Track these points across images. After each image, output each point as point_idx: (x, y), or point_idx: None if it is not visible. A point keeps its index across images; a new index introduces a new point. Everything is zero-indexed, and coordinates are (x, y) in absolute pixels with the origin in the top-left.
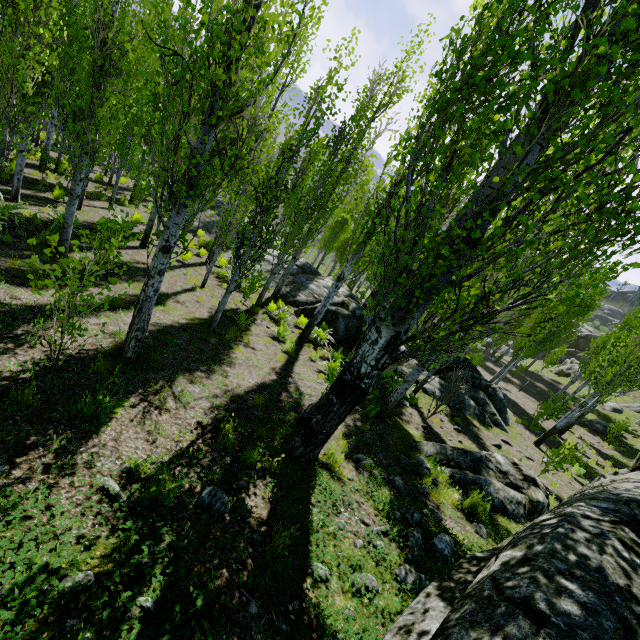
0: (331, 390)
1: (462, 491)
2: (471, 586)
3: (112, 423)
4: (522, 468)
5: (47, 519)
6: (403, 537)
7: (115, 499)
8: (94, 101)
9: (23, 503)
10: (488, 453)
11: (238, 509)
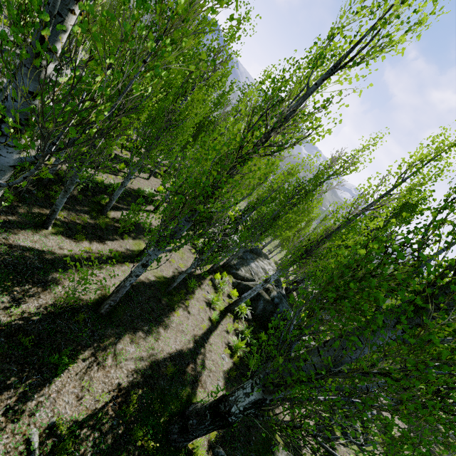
0: (209, 407)
1: None
2: None
3: (64, 374)
4: None
5: None
6: None
7: (31, 453)
8: (152, 146)
9: None
10: None
11: None
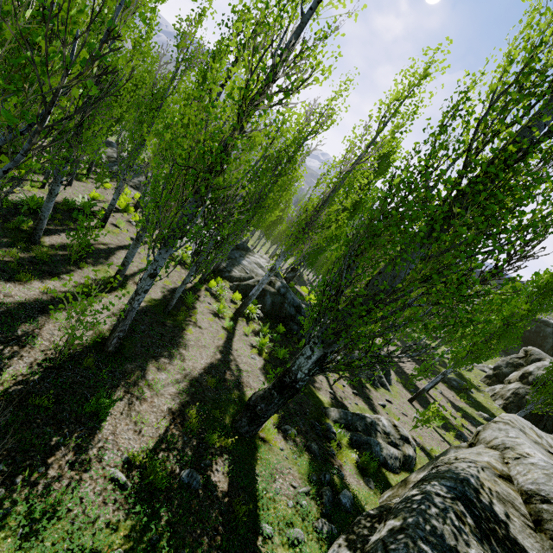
0: (273, 386)
1: (358, 450)
2: (369, 545)
3: (108, 418)
4: (400, 429)
5: (82, 510)
6: (319, 496)
7: (123, 487)
8: (84, 126)
9: (63, 499)
10: (377, 417)
11: (207, 485)
